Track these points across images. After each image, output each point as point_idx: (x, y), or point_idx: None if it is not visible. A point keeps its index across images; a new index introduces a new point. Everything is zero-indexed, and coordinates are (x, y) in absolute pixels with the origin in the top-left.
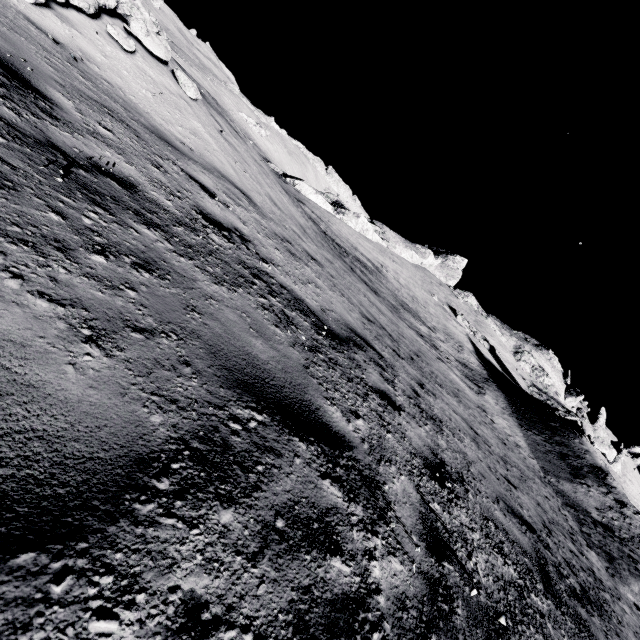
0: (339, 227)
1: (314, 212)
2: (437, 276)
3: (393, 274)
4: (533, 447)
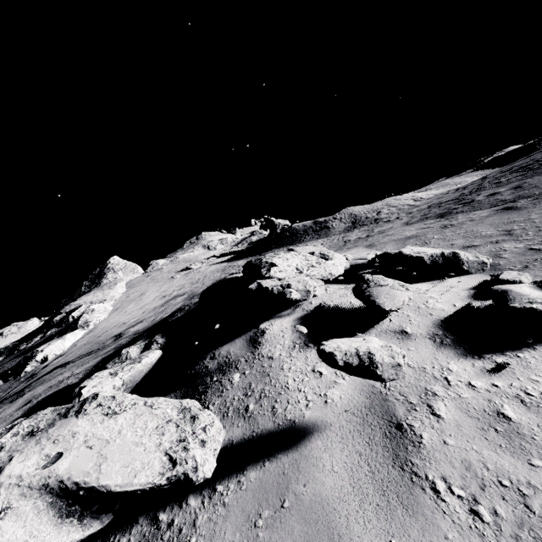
0: (123, 320)
1: (126, 328)
2: (132, 278)
3: (170, 292)
4: (318, 238)
